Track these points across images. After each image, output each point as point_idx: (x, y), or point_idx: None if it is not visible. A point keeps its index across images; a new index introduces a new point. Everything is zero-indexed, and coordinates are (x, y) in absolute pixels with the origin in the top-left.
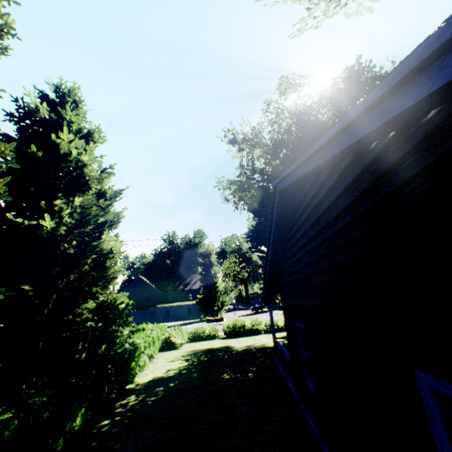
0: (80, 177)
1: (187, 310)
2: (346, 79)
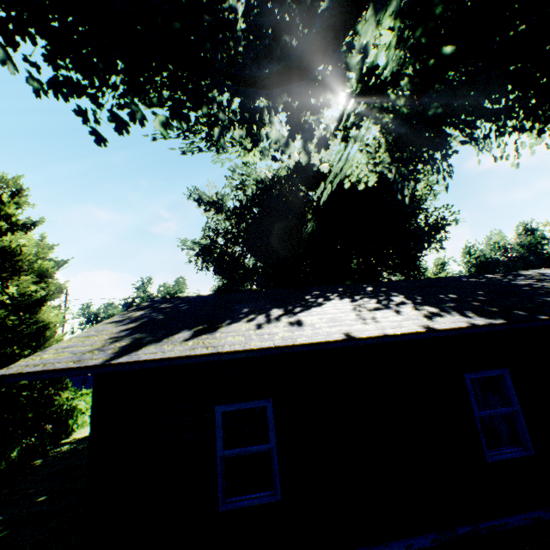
0: (20, 264)
1: None
2: (296, 163)
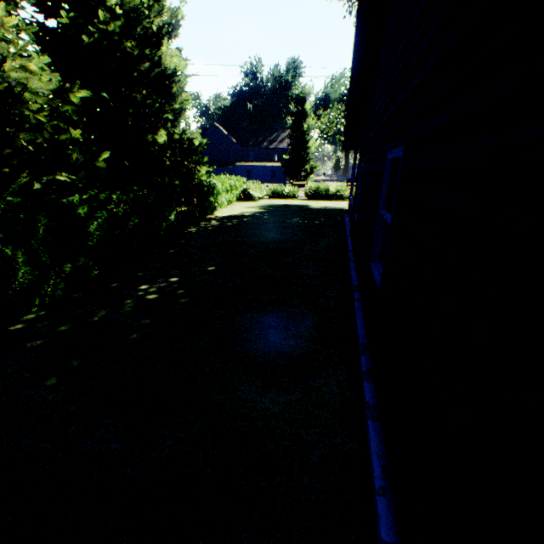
0: None
1: (270, 173)
2: None
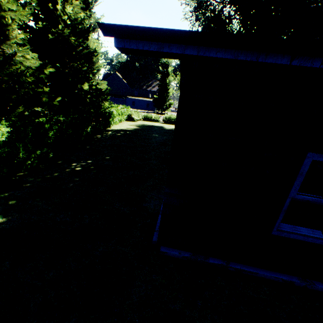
0: None
1: (146, 104)
2: None
